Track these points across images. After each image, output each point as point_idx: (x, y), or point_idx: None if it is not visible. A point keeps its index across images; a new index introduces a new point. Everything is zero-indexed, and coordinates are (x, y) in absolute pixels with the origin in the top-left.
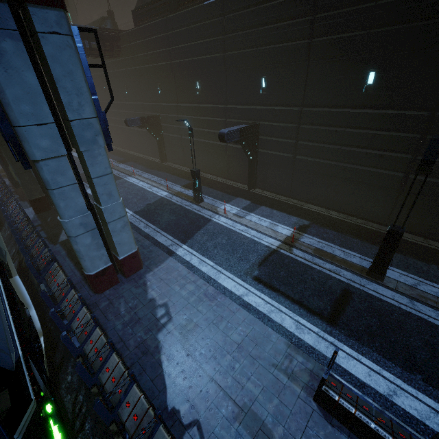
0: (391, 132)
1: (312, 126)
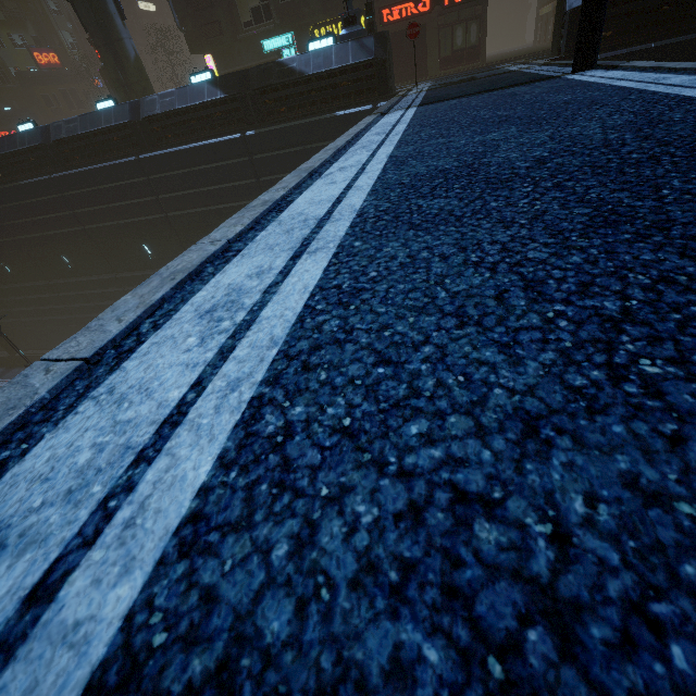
0: (45, 295)
1: (8, 298)
